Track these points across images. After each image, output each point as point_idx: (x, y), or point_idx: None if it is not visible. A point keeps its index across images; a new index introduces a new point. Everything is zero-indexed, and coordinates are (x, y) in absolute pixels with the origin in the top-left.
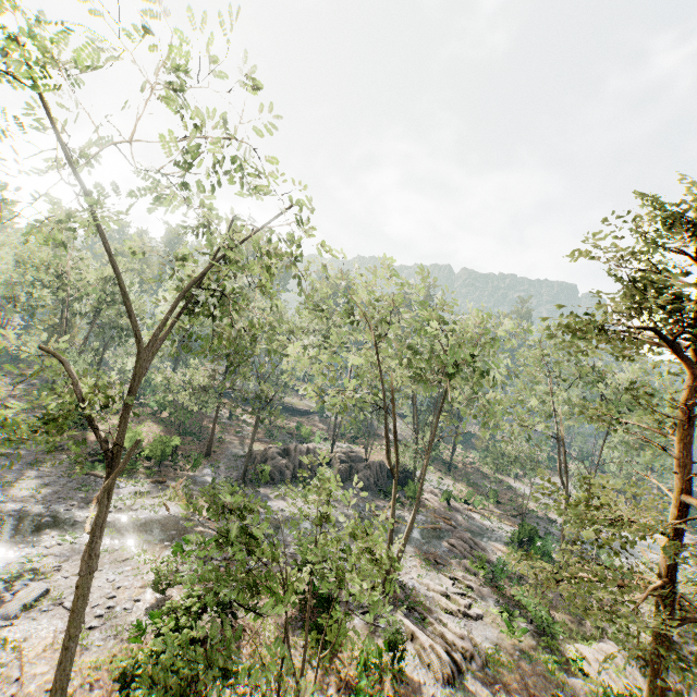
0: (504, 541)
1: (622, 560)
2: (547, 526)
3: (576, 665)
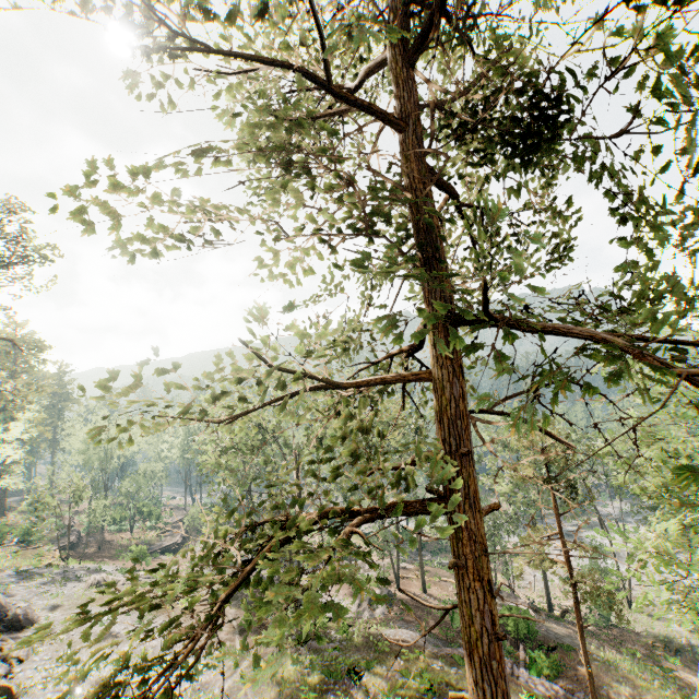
0: None
1: None
2: None
3: None
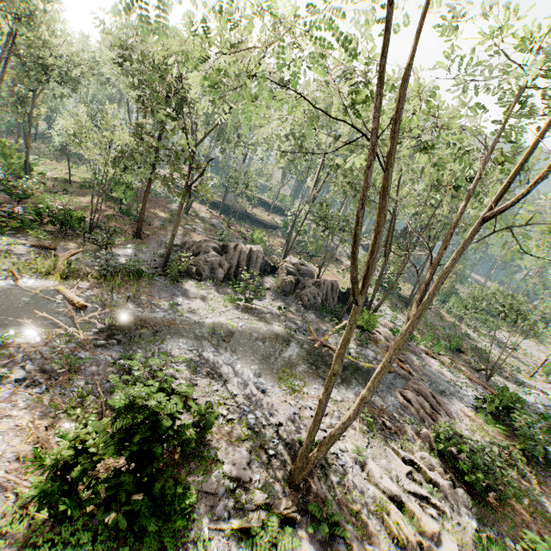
0: (472, 404)
1: None
2: (515, 389)
3: None
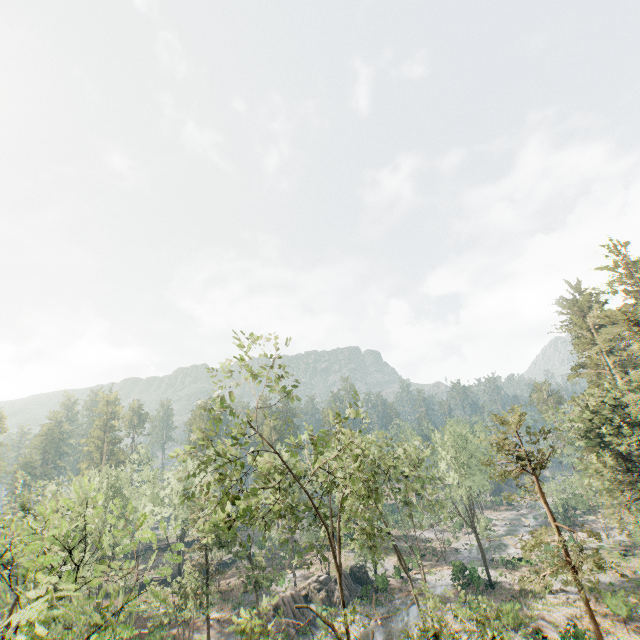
0: (451, 584)
1: (504, 553)
2: (457, 555)
3: (540, 635)
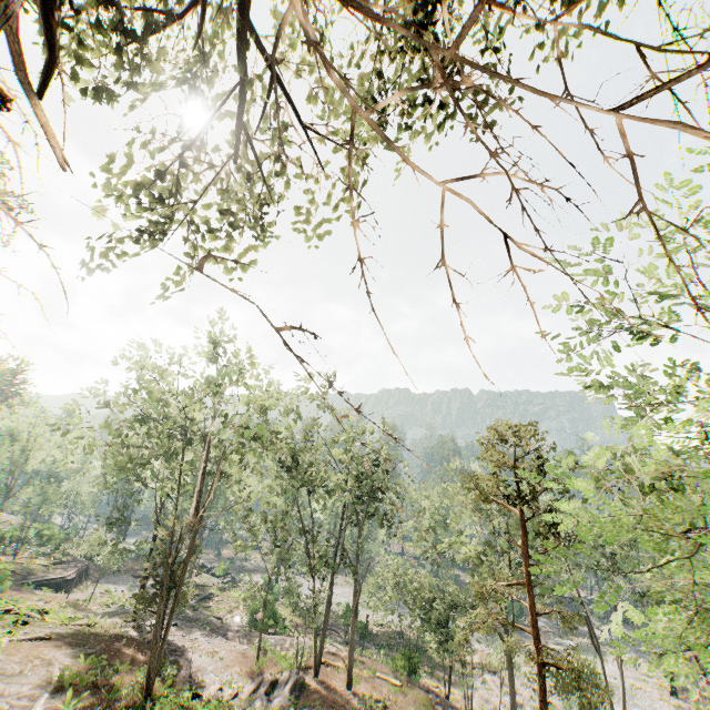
0: None
1: None
2: None
3: None
